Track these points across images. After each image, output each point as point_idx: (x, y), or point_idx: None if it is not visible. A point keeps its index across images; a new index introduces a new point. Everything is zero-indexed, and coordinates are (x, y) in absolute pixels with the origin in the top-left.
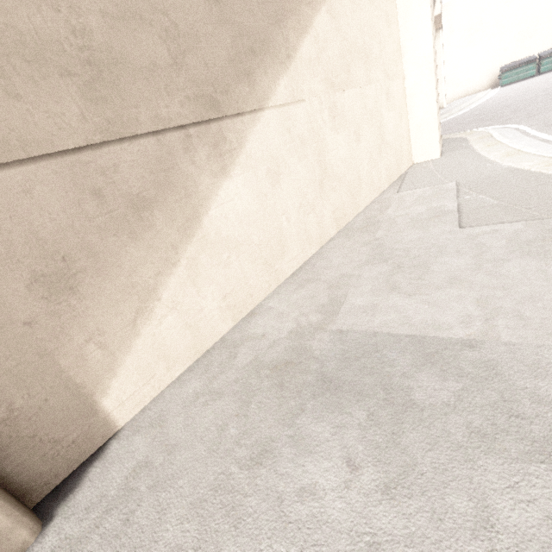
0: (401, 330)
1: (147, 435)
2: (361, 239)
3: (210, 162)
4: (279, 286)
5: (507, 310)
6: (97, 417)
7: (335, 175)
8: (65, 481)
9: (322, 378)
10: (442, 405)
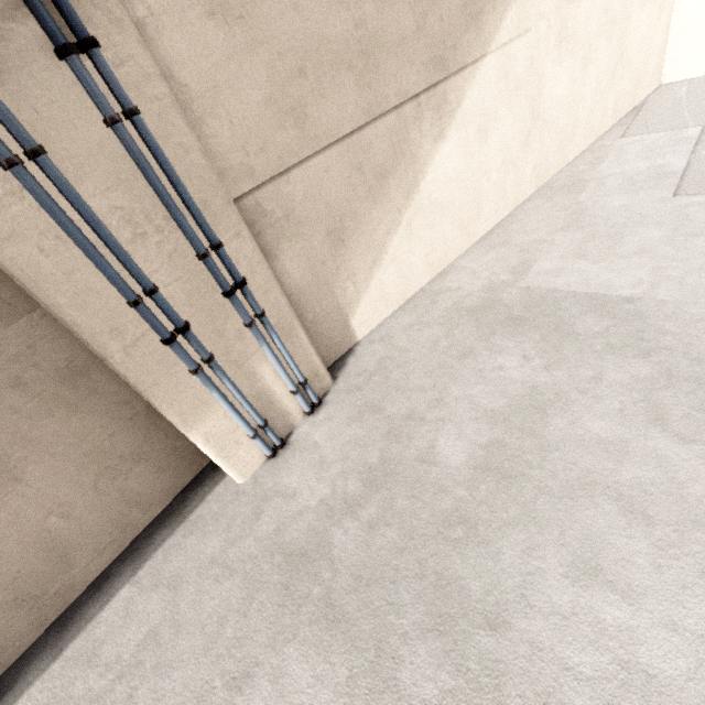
0: (579, 289)
1: (381, 345)
2: (561, 202)
3: (432, 128)
4: (470, 248)
5: (673, 278)
6: (348, 331)
7: (546, 121)
8: (334, 364)
9: (509, 317)
10: (594, 334)
